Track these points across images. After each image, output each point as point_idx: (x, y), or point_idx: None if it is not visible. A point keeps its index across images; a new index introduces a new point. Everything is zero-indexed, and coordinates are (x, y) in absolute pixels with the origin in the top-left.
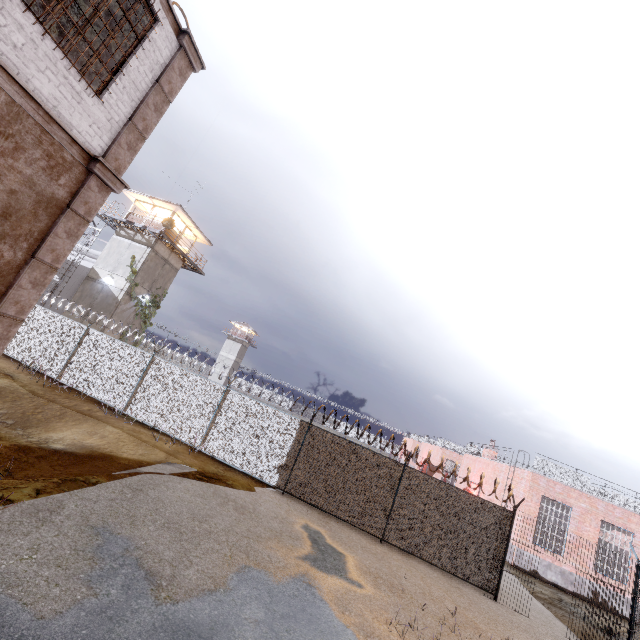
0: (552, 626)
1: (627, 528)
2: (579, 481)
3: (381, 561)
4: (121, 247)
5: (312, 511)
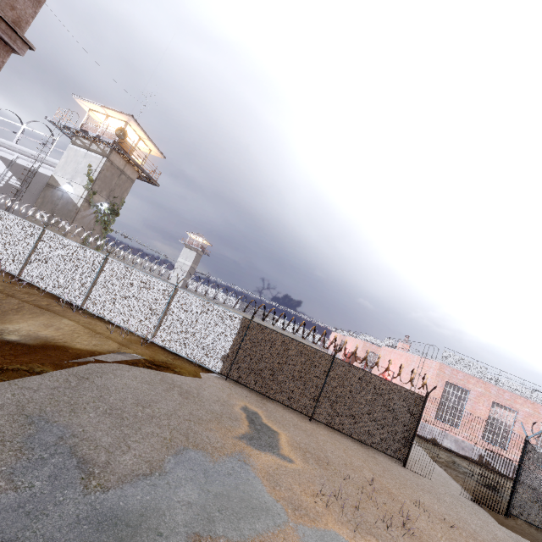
0: (449, 486)
1: (513, 408)
2: (478, 370)
3: (310, 437)
4: (78, 156)
5: (251, 394)
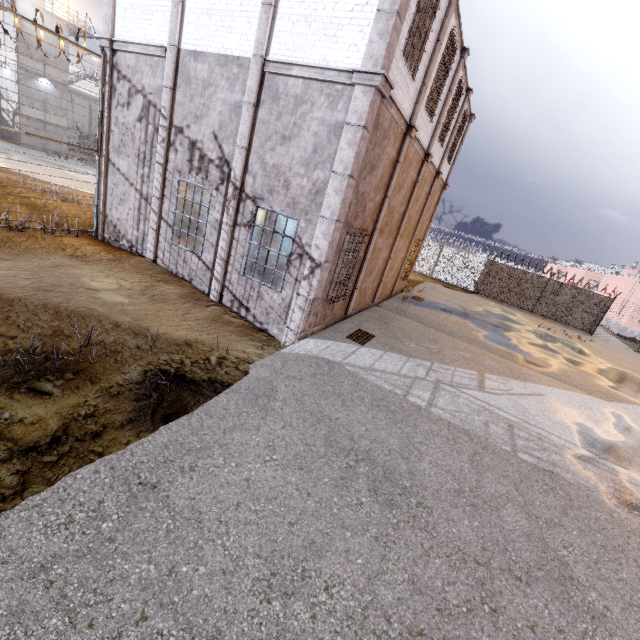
0: (622, 346)
1: None
2: None
3: (531, 317)
4: None
5: (493, 301)
